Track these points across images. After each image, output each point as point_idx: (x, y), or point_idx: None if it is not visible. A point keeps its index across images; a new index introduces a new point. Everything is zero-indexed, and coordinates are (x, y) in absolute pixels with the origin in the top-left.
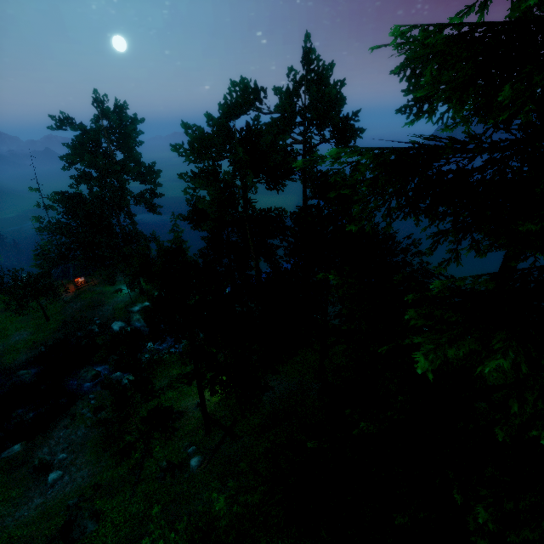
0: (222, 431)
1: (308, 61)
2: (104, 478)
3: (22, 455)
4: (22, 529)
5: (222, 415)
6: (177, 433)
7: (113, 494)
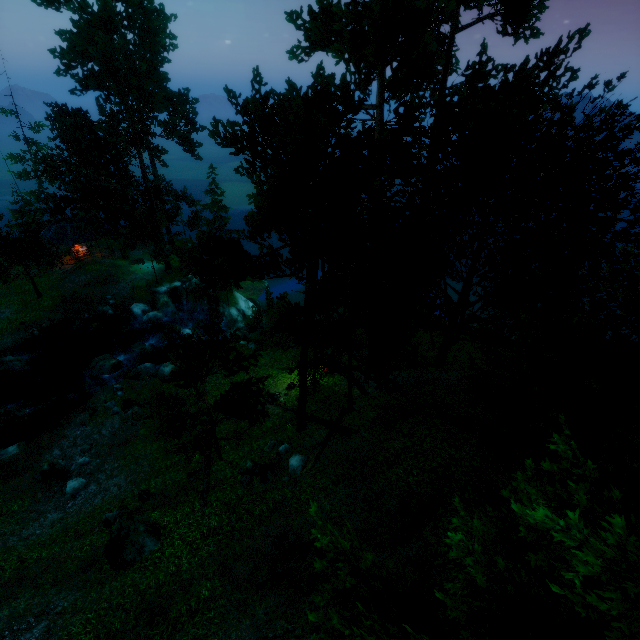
0: (322, 426)
1: None
2: (152, 487)
3: (22, 458)
4: (38, 550)
5: (314, 409)
6: (250, 431)
7: (172, 504)
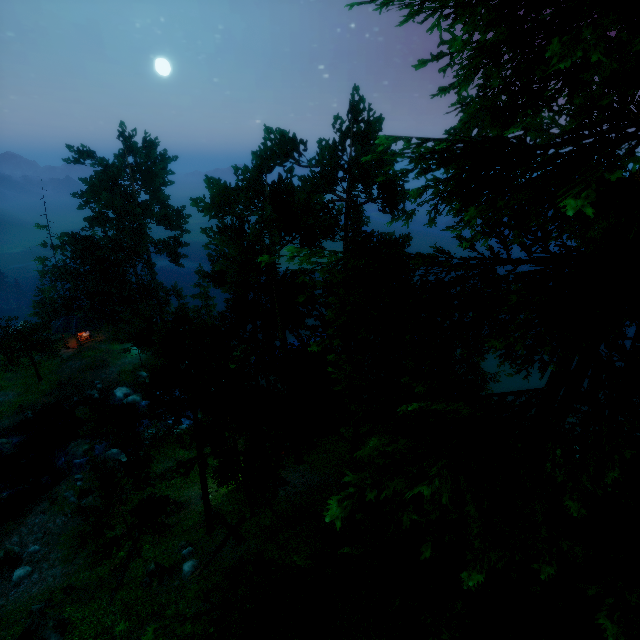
0: (226, 530)
1: (356, 114)
2: (79, 580)
3: None
4: None
5: (229, 510)
6: (174, 528)
7: (87, 600)
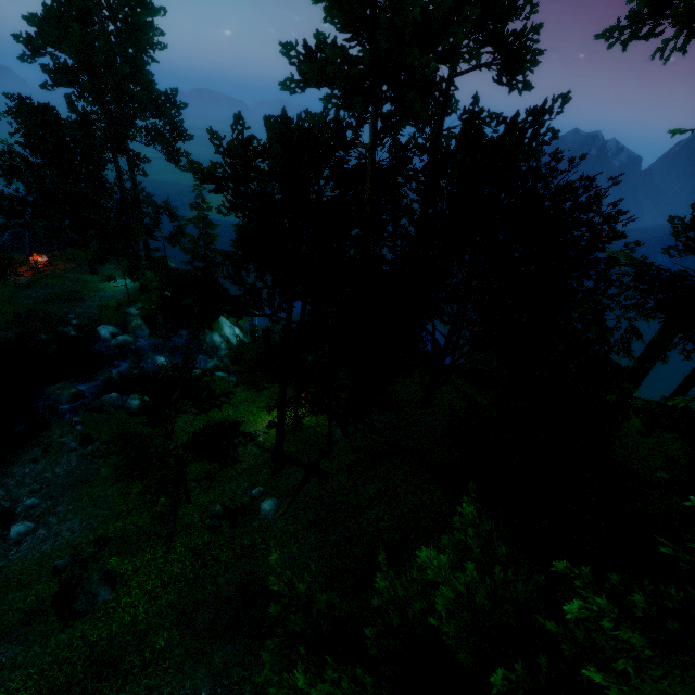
0: (299, 469)
1: None
2: (110, 531)
3: None
4: None
5: (293, 450)
6: (224, 472)
7: (132, 551)
